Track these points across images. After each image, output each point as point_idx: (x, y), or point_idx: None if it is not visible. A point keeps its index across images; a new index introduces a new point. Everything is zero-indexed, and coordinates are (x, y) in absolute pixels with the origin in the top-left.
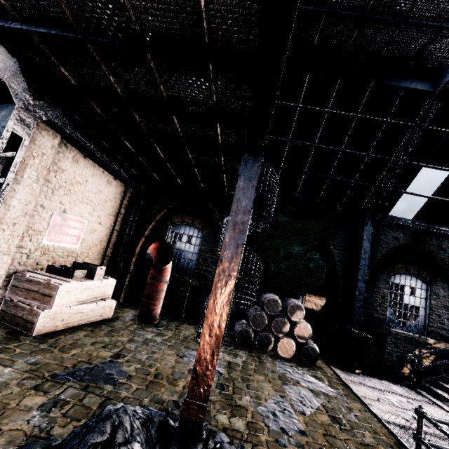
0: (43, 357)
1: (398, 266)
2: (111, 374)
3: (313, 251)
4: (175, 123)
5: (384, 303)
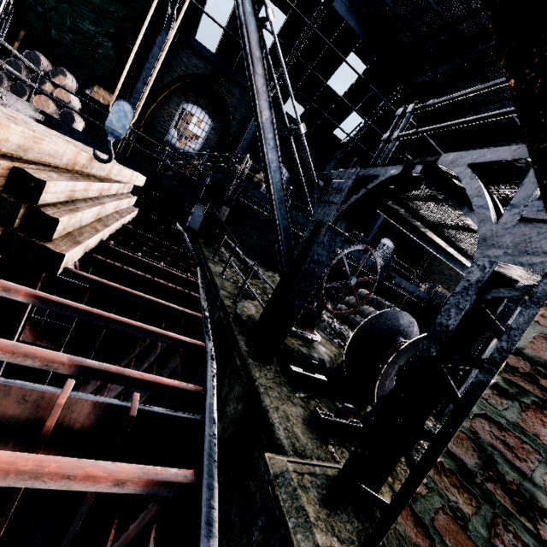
0: None
1: (191, 94)
2: None
3: (106, 38)
4: None
5: (169, 121)
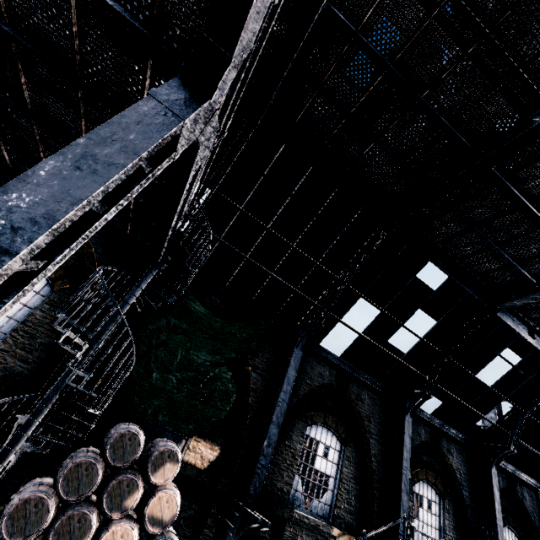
0: None
1: (317, 413)
2: None
3: (226, 366)
4: (72, 20)
5: (293, 465)
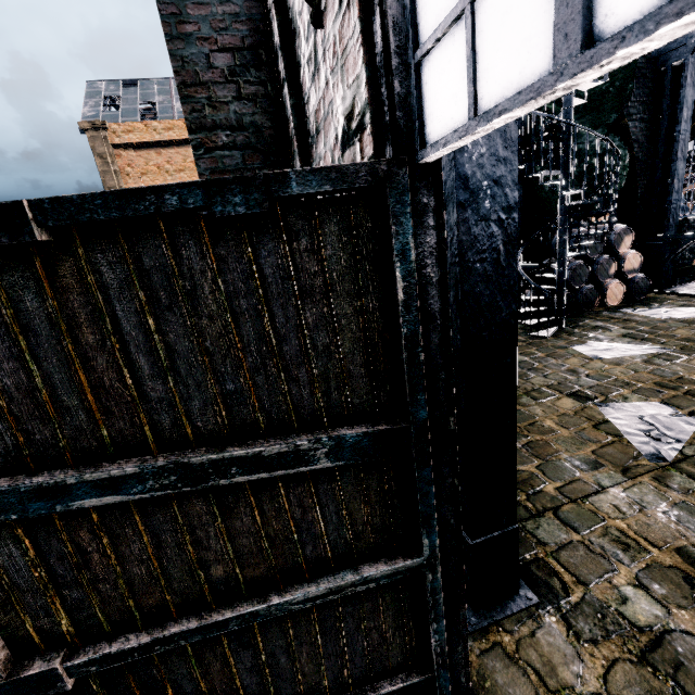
0: (566, 453)
1: None
2: (654, 414)
3: (610, 135)
4: None
5: None
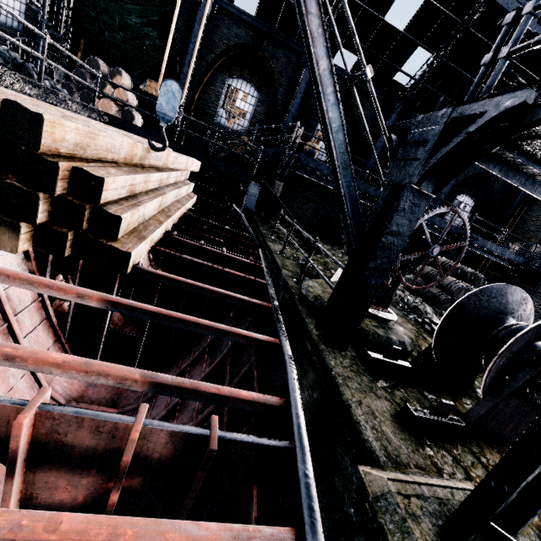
0: None
1: (235, 68)
2: None
3: (151, 27)
4: None
5: (217, 101)
